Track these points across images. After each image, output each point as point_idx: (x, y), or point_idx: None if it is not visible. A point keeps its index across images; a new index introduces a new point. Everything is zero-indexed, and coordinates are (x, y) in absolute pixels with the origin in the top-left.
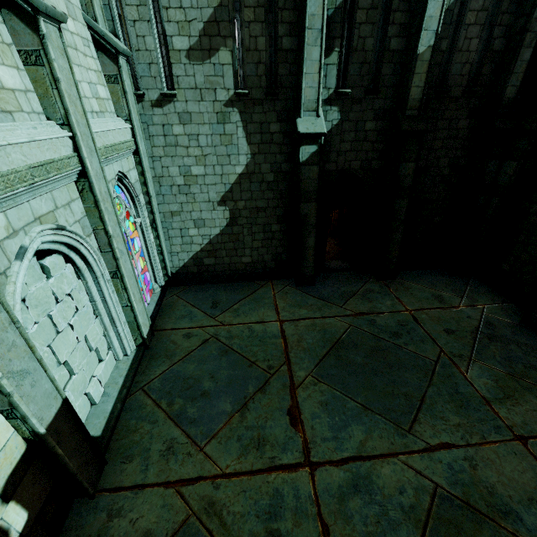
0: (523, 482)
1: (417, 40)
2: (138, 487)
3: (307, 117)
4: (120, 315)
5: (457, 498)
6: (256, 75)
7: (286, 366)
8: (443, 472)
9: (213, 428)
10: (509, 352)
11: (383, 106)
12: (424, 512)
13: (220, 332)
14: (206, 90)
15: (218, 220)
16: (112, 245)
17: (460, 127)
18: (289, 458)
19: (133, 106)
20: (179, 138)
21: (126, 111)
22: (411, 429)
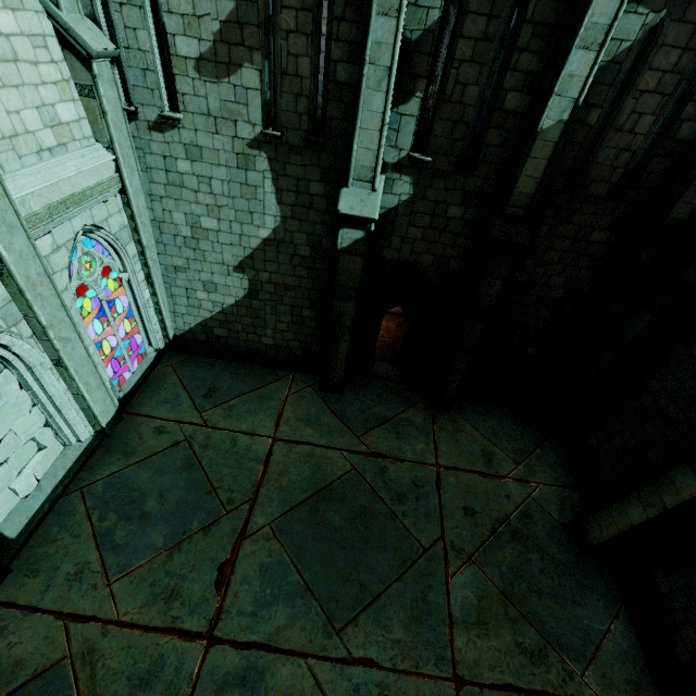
0: None
1: (542, 108)
2: (30, 608)
3: (358, 187)
4: (69, 403)
5: None
6: (295, 112)
7: (249, 505)
8: (345, 693)
9: (133, 562)
10: (524, 563)
11: (480, 188)
12: None
13: (197, 436)
14: (223, 120)
15: (234, 288)
16: (47, 336)
17: (593, 240)
18: (193, 624)
19: (121, 127)
20: (186, 177)
21: (107, 136)
22: (342, 629)
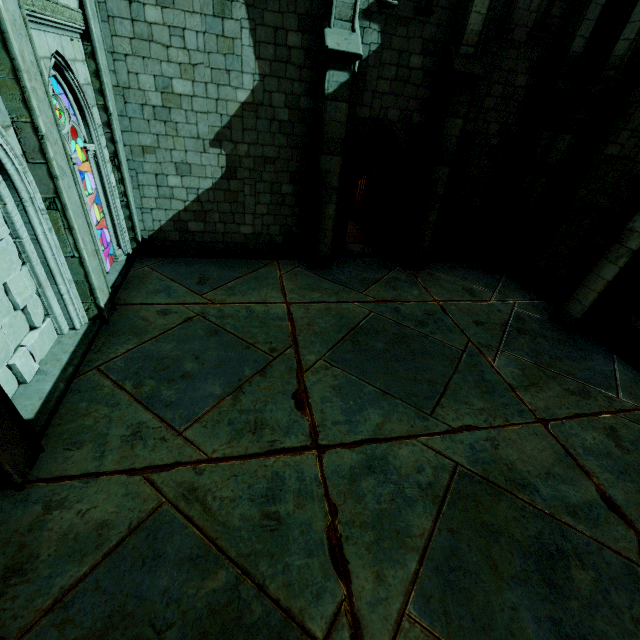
0: (542, 459)
1: None
2: (89, 475)
3: (339, 28)
4: (62, 269)
5: (477, 475)
6: None
7: (293, 349)
8: (464, 452)
9: (197, 411)
10: (537, 345)
11: (435, 36)
12: (443, 488)
13: (208, 311)
14: None
15: (210, 168)
16: (45, 152)
17: (517, 85)
18: (293, 442)
19: None
20: (156, 28)
21: None
22: (433, 412)
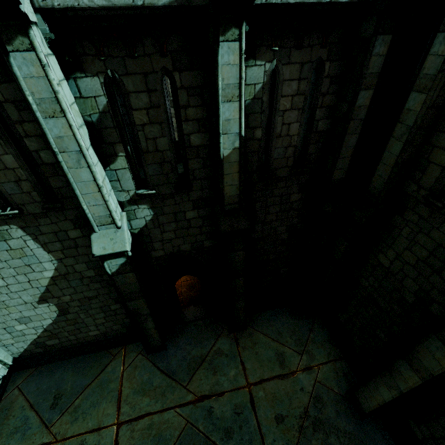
0: None
1: (217, 144)
2: None
3: (105, 229)
4: None
5: None
6: (22, 192)
7: None
8: None
9: None
10: None
11: (202, 195)
12: None
13: None
14: None
15: (45, 314)
16: None
17: (293, 200)
18: None
19: None
20: None
21: None
22: None
